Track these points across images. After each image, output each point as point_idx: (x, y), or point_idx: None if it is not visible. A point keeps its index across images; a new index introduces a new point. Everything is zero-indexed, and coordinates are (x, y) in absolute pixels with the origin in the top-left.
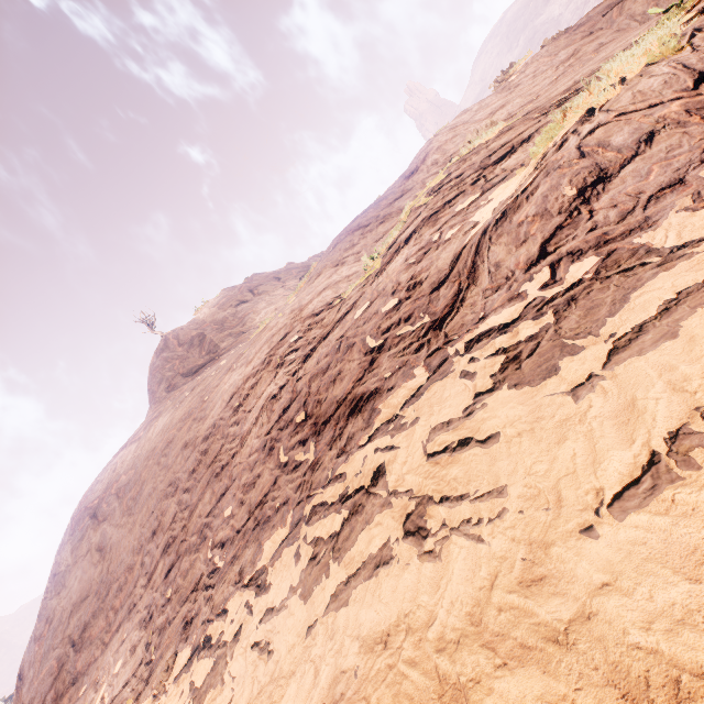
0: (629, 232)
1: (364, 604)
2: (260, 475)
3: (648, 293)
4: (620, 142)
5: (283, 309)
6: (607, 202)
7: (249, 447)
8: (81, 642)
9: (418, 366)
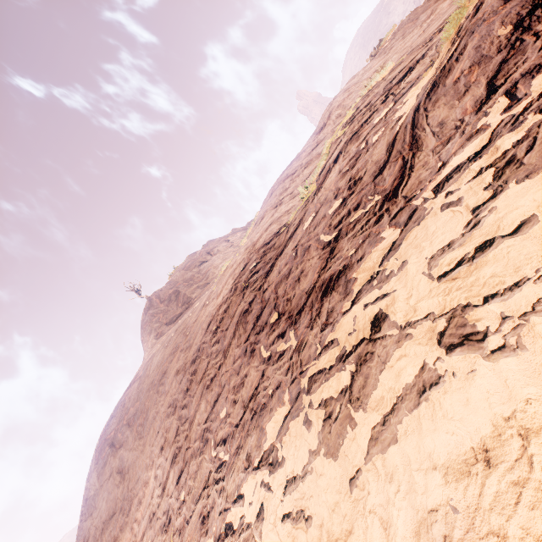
0: None
1: (424, 432)
2: (246, 375)
3: None
4: None
5: (238, 250)
6: None
7: (231, 356)
8: None
9: (384, 231)
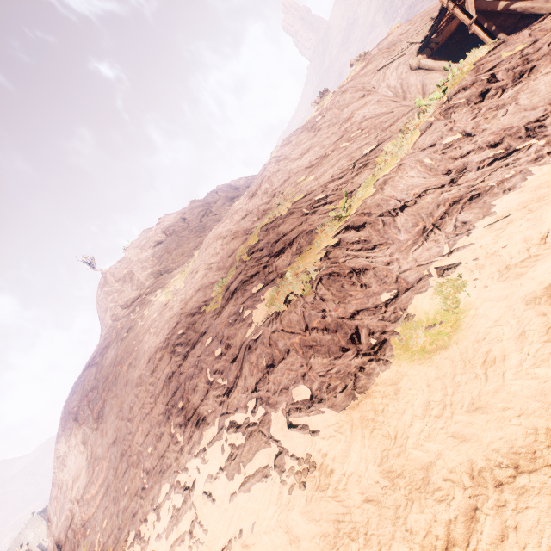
0: (272, 405)
1: None
2: (163, 434)
3: (257, 459)
4: (280, 347)
5: (177, 293)
6: (273, 379)
7: (159, 408)
8: (83, 502)
9: (217, 418)
